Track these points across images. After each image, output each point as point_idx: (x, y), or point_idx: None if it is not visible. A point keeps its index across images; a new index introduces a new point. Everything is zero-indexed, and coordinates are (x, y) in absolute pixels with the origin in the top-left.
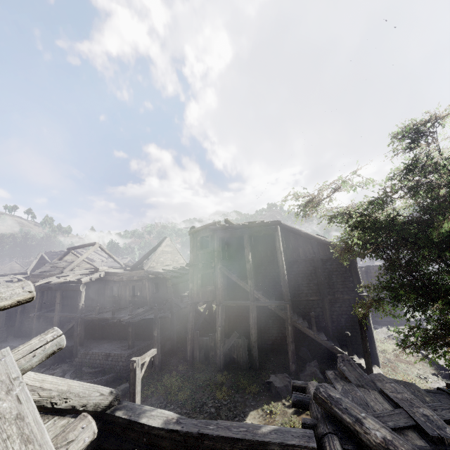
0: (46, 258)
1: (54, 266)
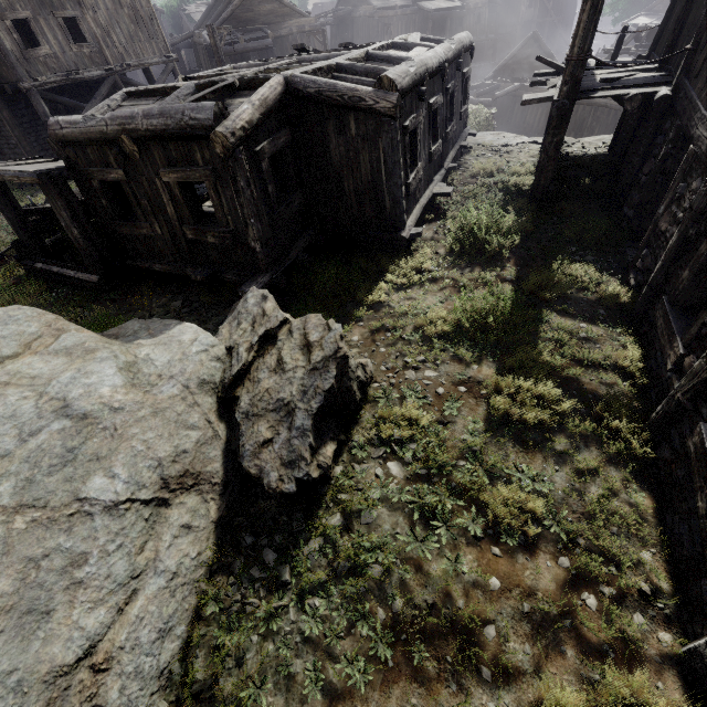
0: None
1: None
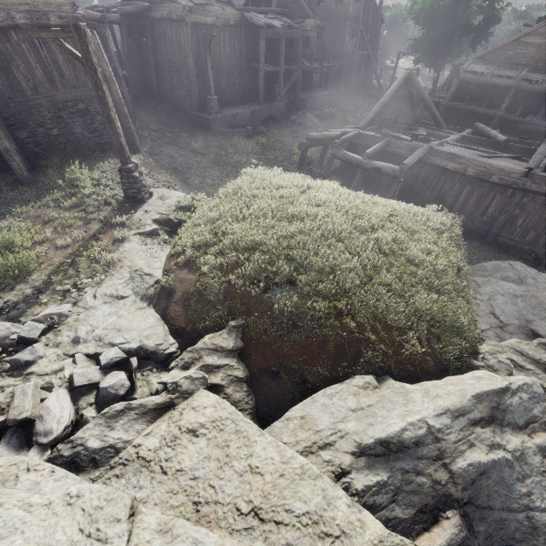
0: None
1: None
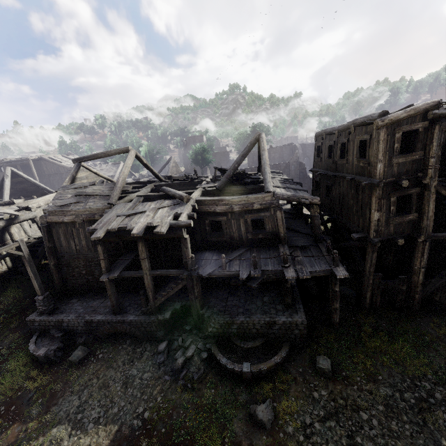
0: (21, 174)
1: (81, 193)
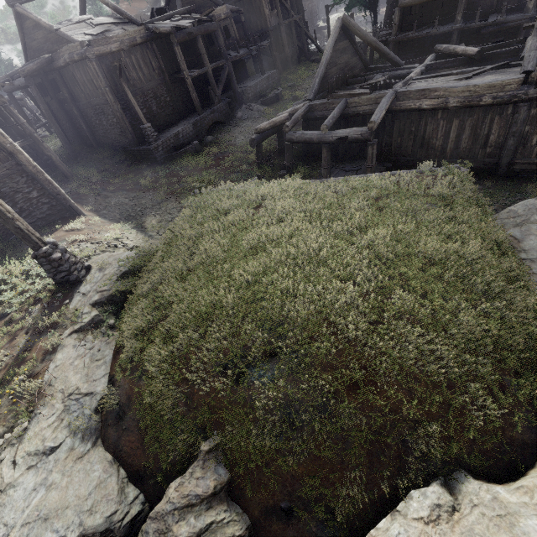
0: None
1: (100, 22)
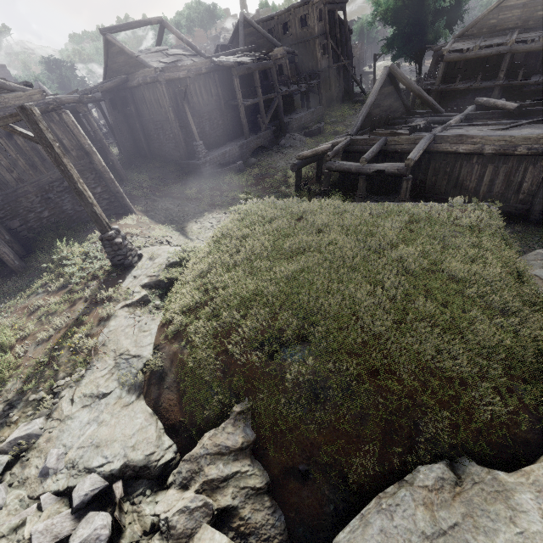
0: None
1: (174, 53)
